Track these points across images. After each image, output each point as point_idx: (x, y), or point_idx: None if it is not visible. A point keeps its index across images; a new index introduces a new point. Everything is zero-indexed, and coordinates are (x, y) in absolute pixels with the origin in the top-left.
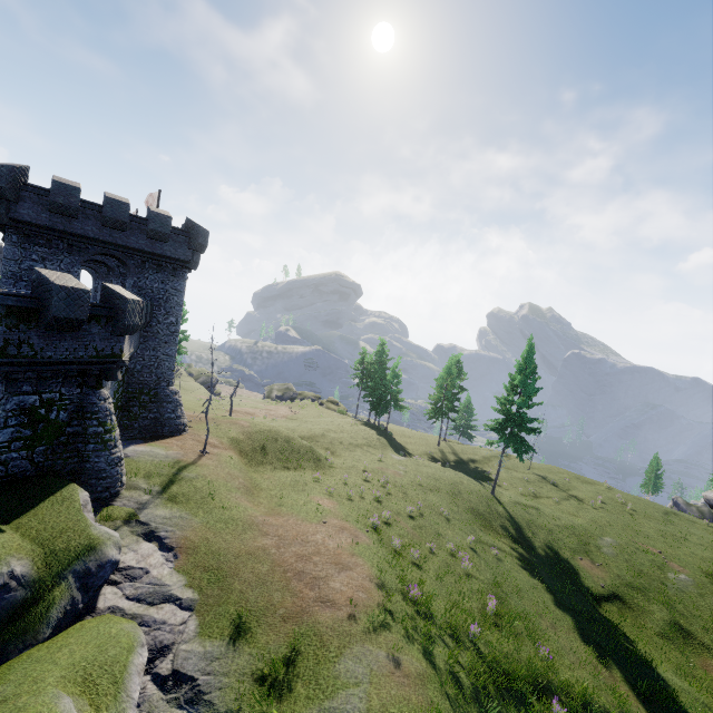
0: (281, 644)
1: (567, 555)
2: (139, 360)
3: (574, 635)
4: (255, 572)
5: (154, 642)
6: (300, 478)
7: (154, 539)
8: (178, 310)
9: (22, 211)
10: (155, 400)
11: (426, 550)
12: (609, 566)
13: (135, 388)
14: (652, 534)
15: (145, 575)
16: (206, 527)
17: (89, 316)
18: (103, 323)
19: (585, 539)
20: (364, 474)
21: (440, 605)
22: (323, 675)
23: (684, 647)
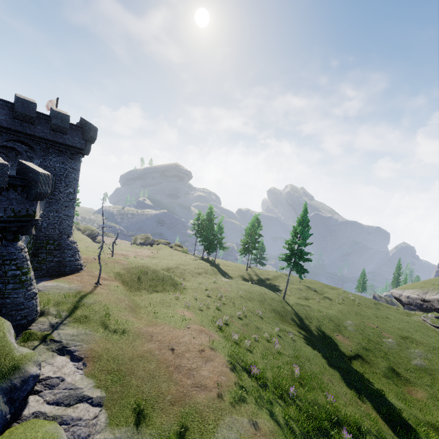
0: (172, 423)
1: (329, 333)
2: (45, 219)
3: (342, 383)
4: (146, 369)
5: (73, 436)
6: (166, 297)
7: (66, 353)
8: (75, 183)
9: None
10: (58, 248)
11: (252, 340)
12: (352, 338)
13: (42, 240)
14: (371, 316)
15: (61, 382)
16: (106, 339)
17: (7, 185)
18: (19, 191)
19: (337, 323)
20: (207, 292)
21: (268, 376)
22: None
23: (397, 382)
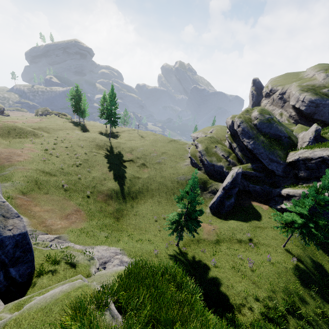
0: None
1: (124, 153)
2: None
3: (106, 167)
4: None
5: None
6: (23, 140)
7: None
8: None
9: None
10: None
11: (65, 154)
12: (135, 154)
13: None
14: (158, 146)
15: None
16: None
17: None
18: None
19: (134, 149)
20: (55, 137)
21: (57, 163)
22: (2, 171)
23: (141, 168)
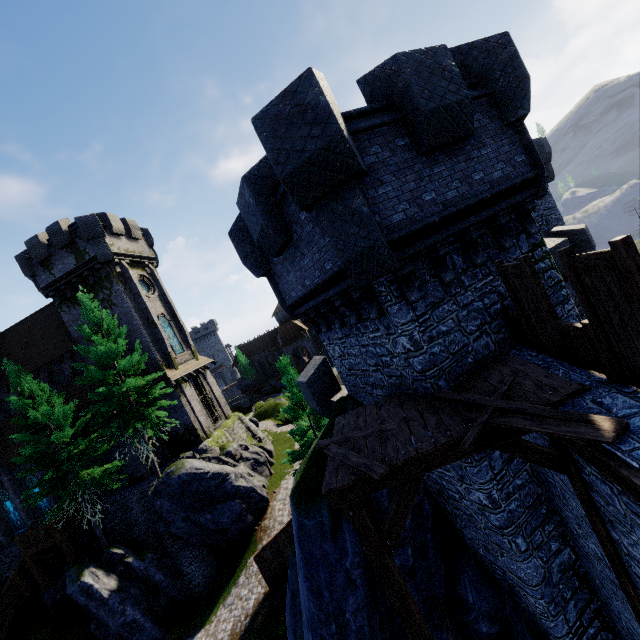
0: None
1: None
2: None
3: None
4: None
5: None
6: None
7: None
8: (561, 224)
9: None
10: None
11: None
12: None
13: None
14: None
15: None
16: None
17: None
18: None
19: None
20: None
21: None
22: None
23: None
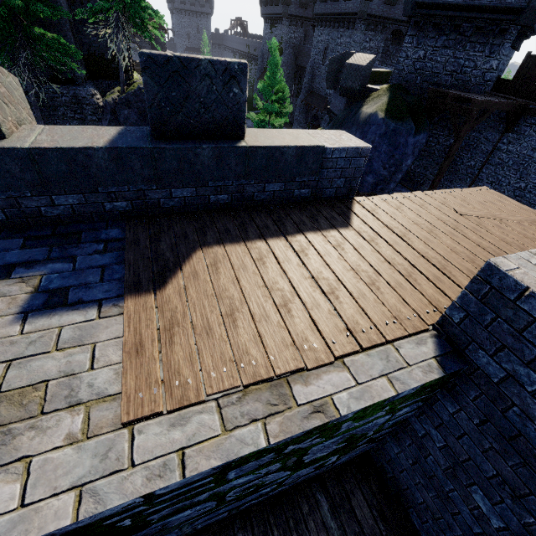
0: None
1: None
2: None
3: None
4: None
5: None
6: None
7: None
8: None
9: (372, 7)
10: None
11: None
12: None
13: None
14: None
15: None
16: None
17: None
18: None
19: None
20: None
21: None
22: None
23: None
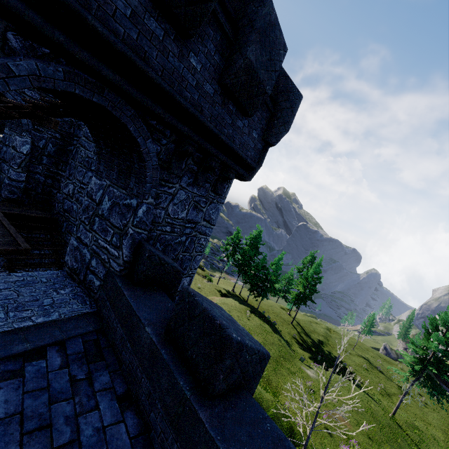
0: None
1: None
2: None
3: None
4: None
5: None
6: None
7: None
8: (198, 260)
9: None
10: None
11: None
12: None
13: None
14: None
15: None
16: None
17: None
18: None
19: None
20: (343, 448)
21: None
22: None
23: None
